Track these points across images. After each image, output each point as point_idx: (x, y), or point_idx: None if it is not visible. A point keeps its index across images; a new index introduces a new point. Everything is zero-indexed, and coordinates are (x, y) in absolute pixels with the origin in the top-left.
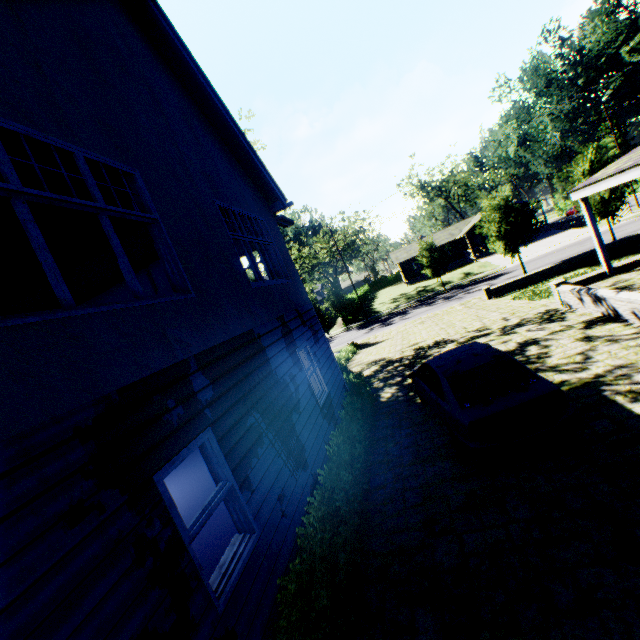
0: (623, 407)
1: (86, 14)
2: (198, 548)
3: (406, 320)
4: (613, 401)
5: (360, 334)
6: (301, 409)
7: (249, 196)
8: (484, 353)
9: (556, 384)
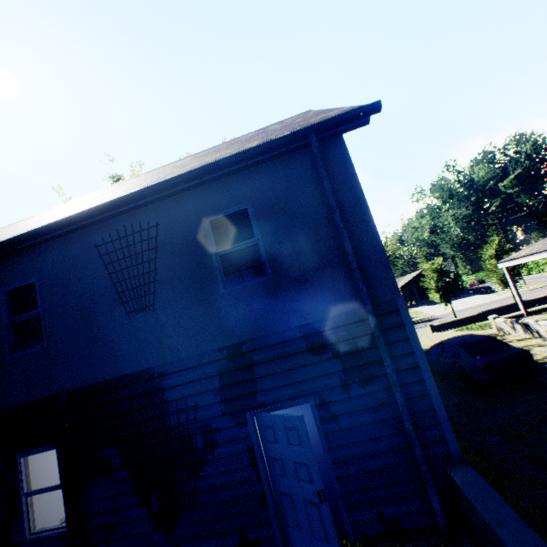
0: None
1: None
2: None
3: None
4: None
5: None
6: None
7: None
8: (478, 336)
9: None
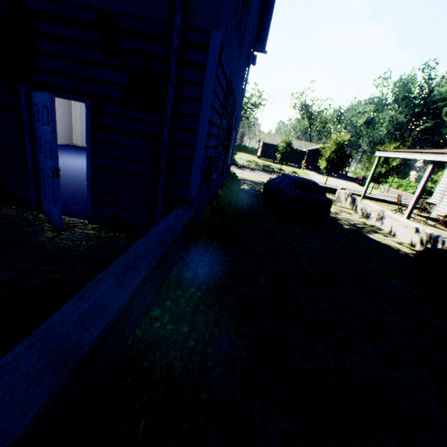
0: (341, 225)
1: None
2: None
3: (253, 173)
4: (339, 223)
5: None
6: (227, 156)
7: (256, 29)
8: (312, 181)
9: None
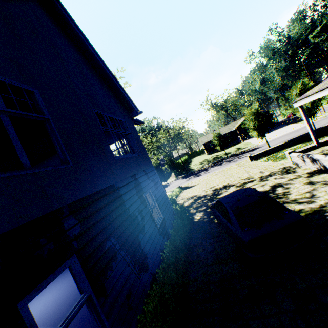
0: None
1: (11, 2)
2: (80, 324)
3: (207, 173)
4: None
5: (183, 181)
6: (145, 231)
7: (116, 108)
8: (253, 194)
9: (297, 211)
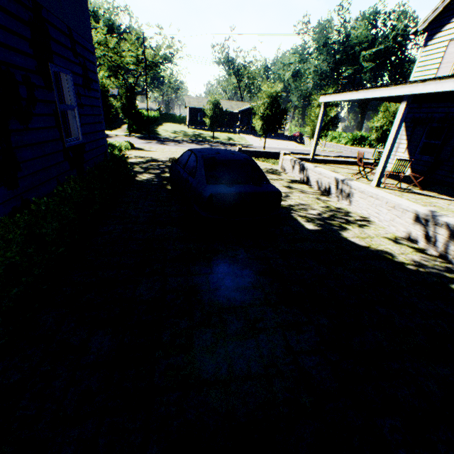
0: (300, 223)
1: None
2: None
3: (179, 147)
4: (296, 219)
5: (139, 142)
6: (31, 126)
7: None
8: (239, 155)
9: None
